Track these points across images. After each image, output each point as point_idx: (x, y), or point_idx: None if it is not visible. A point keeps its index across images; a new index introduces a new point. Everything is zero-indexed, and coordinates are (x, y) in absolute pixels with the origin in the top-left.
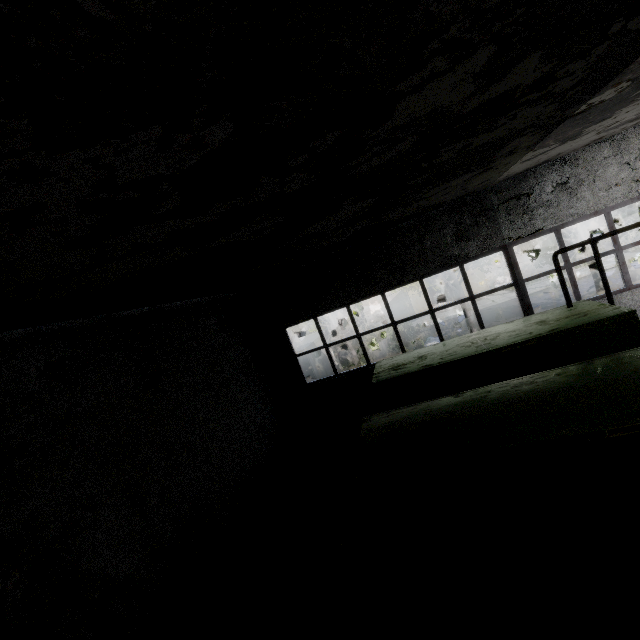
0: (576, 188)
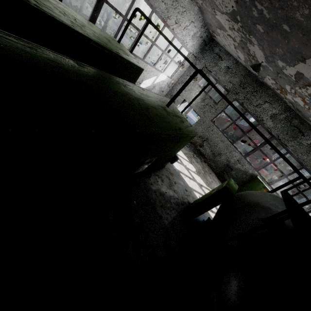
0: None
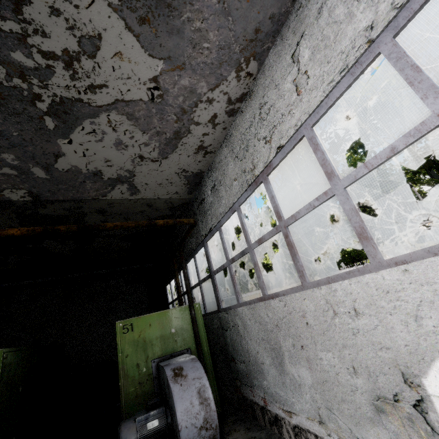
0: (219, 188)
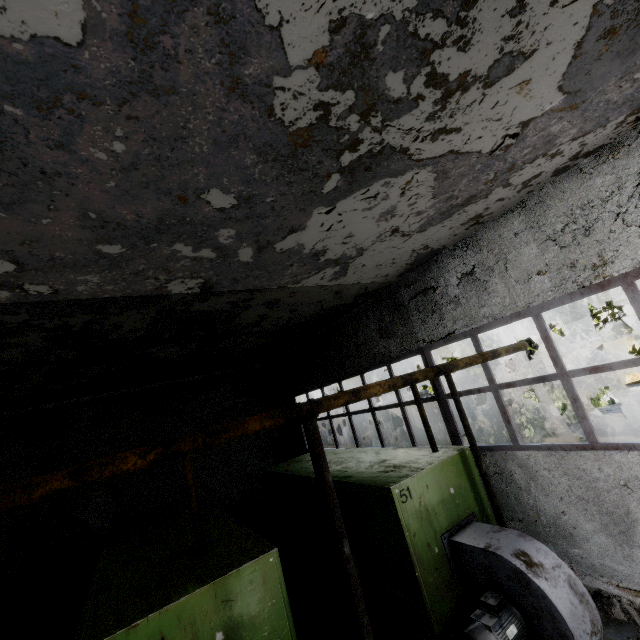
0: (485, 279)
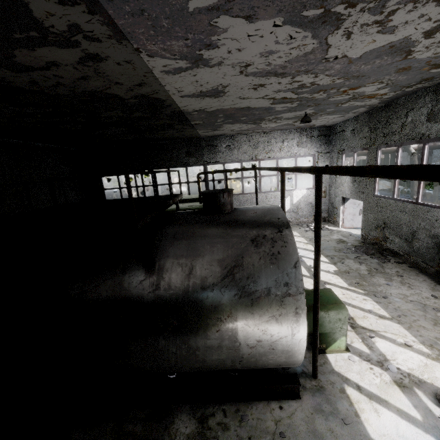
0: (233, 149)
